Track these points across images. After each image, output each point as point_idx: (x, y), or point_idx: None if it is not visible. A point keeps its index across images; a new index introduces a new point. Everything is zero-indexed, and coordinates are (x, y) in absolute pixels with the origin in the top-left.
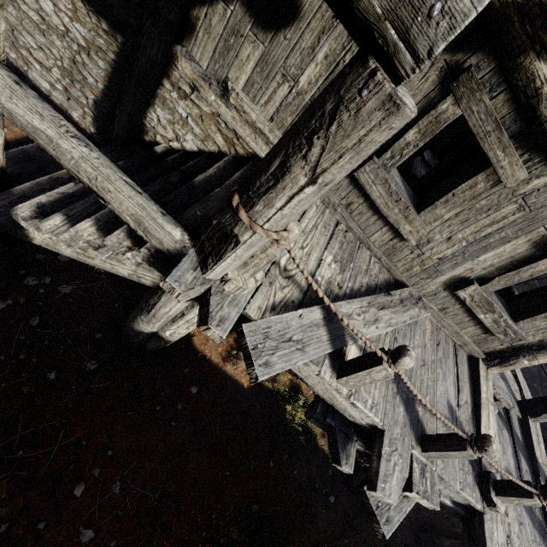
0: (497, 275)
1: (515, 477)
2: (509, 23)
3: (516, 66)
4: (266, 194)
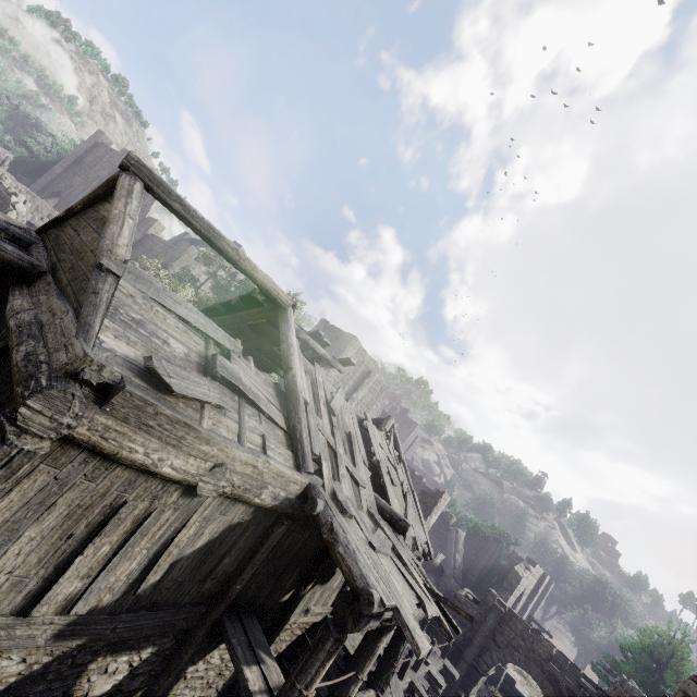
0: None
1: None
2: None
3: None
4: (401, 656)
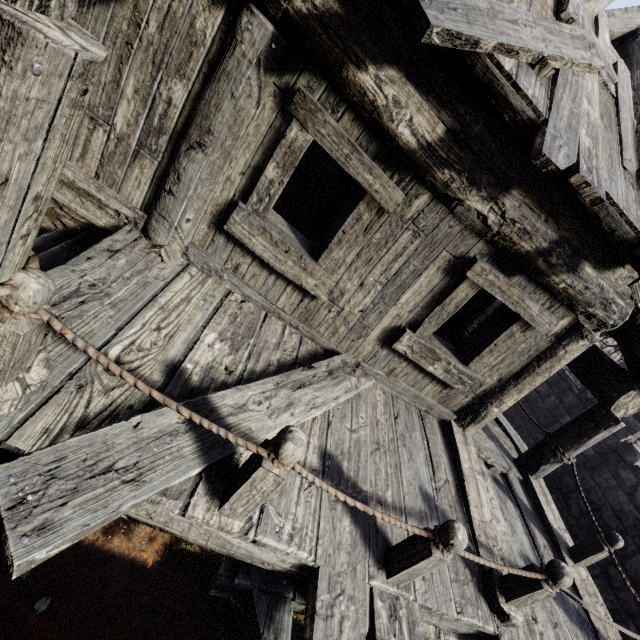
0: (425, 316)
1: (534, 560)
2: (317, 36)
3: (343, 81)
4: None
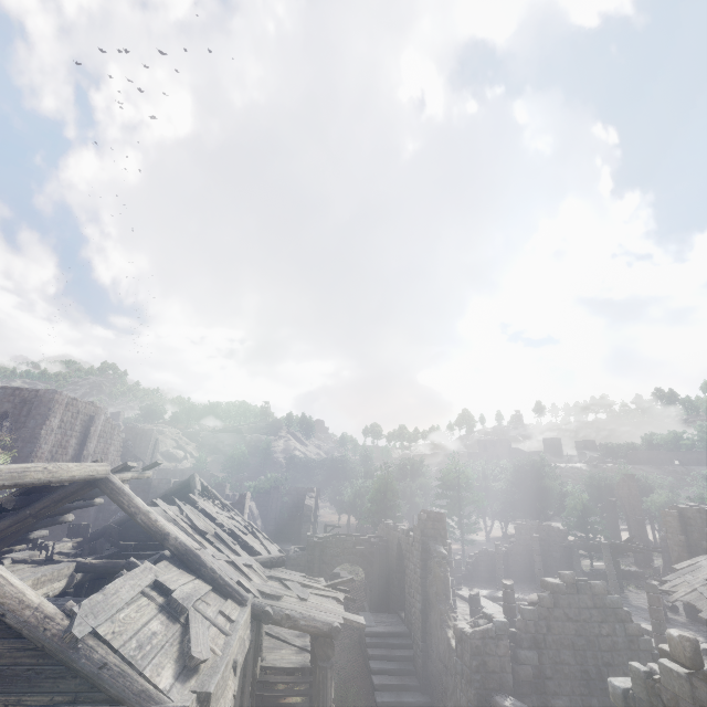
0: None
1: None
2: None
3: None
4: None
